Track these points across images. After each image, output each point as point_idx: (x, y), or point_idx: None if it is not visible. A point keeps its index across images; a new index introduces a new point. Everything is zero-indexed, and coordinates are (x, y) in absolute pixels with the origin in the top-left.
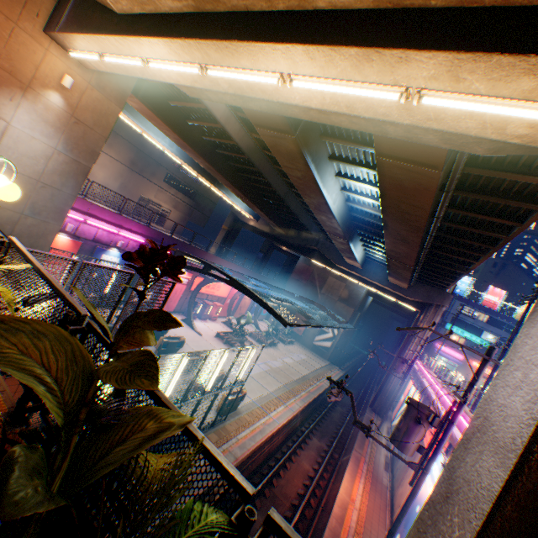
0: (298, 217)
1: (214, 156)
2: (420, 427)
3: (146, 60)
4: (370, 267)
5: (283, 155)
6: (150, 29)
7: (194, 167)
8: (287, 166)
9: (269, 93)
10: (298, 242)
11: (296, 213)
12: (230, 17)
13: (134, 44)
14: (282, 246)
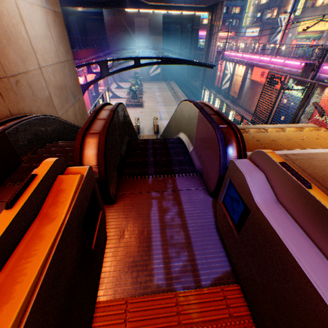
0: None
1: None
2: (312, 73)
3: None
4: None
5: None
6: None
7: None
8: None
9: None
10: None
11: None
12: None
13: None
14: (77, 9)
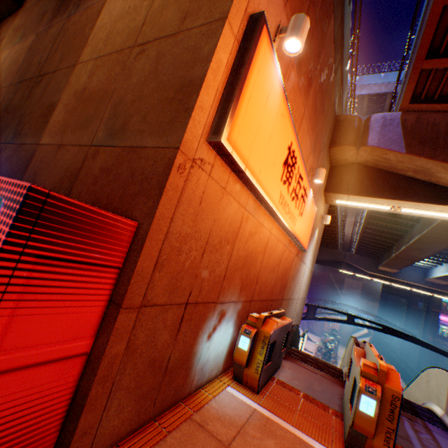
0: (337, 241)
1: None
2: None
3: None
4: (402, 270)
5: (447, 229)
6: None
7: None
8: (435, 233)
9: None
10: (327, 257)
11: (338, 239)
12: None
13: None
14: None
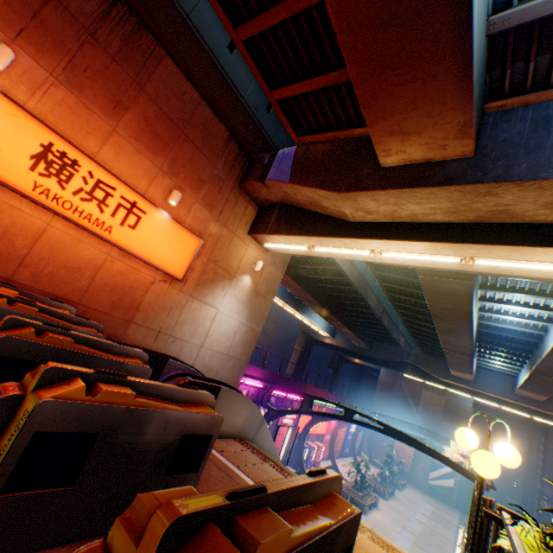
0: (389, 331)
1: (316, 289)
2: None
3: (377, 251)
4: (483, 377)
5: (439, 293)
6: (406, 234)
7: (283, 298)
8: (435, 300)
9: (551, 274)
10: (386, 356)
11: (387, 328)
12: (525, 226)
13: (375, 243)
14: (354, 358)
